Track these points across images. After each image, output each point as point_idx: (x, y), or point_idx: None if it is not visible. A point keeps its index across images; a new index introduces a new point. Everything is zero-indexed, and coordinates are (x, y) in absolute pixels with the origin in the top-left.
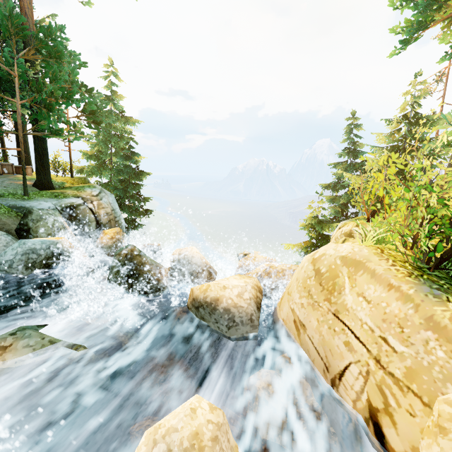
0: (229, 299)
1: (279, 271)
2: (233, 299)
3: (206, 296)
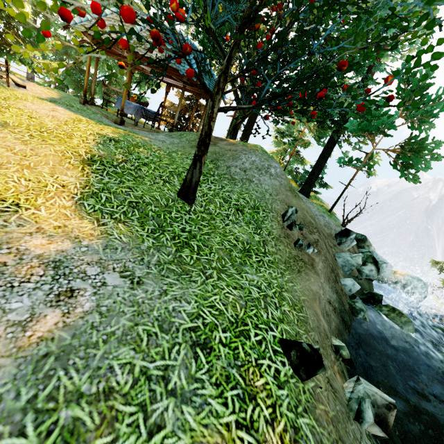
0: None
1: None
2: None
3: None
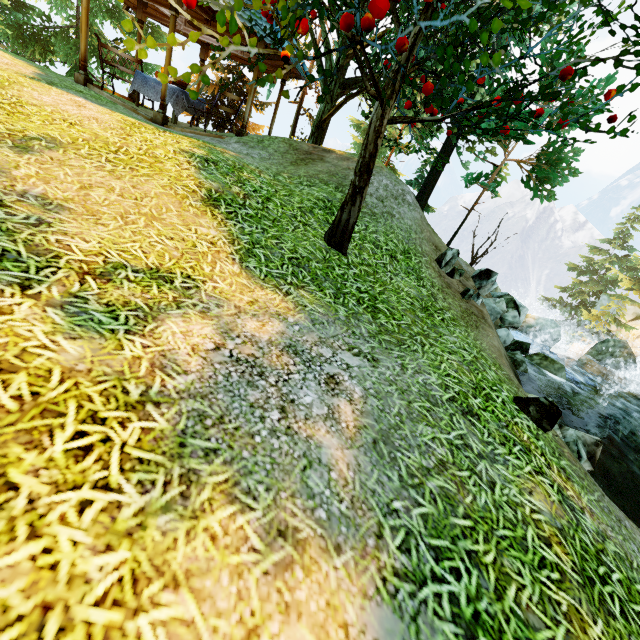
0: None
1: None
2: None
3: None
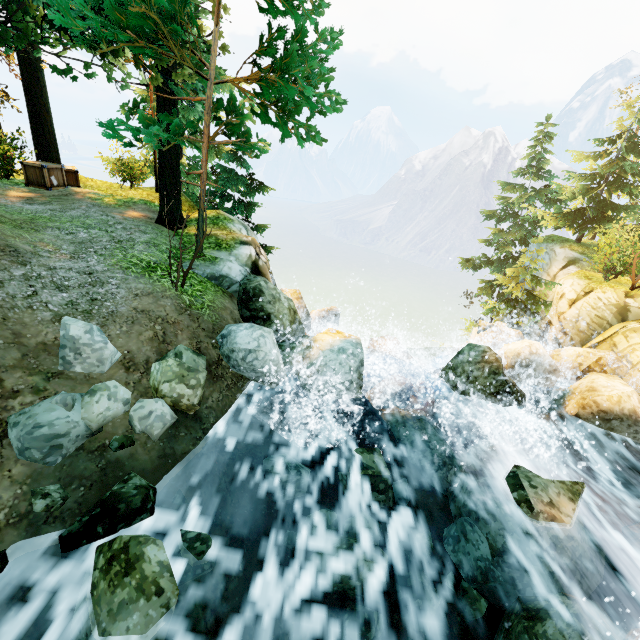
0: (638, 408)
1: (612, 362)
2: (639, 407)
3: (622, 409)
